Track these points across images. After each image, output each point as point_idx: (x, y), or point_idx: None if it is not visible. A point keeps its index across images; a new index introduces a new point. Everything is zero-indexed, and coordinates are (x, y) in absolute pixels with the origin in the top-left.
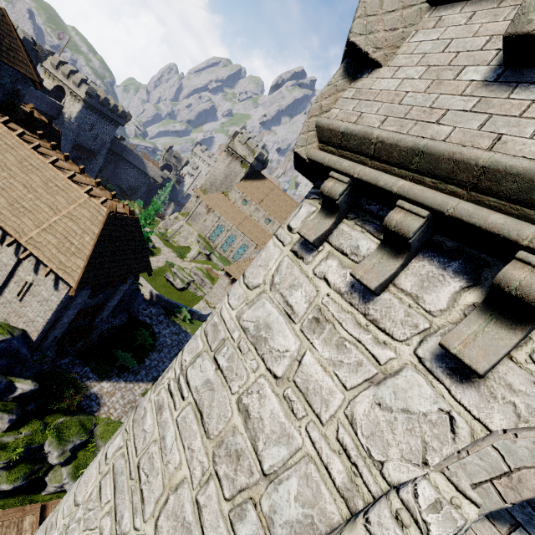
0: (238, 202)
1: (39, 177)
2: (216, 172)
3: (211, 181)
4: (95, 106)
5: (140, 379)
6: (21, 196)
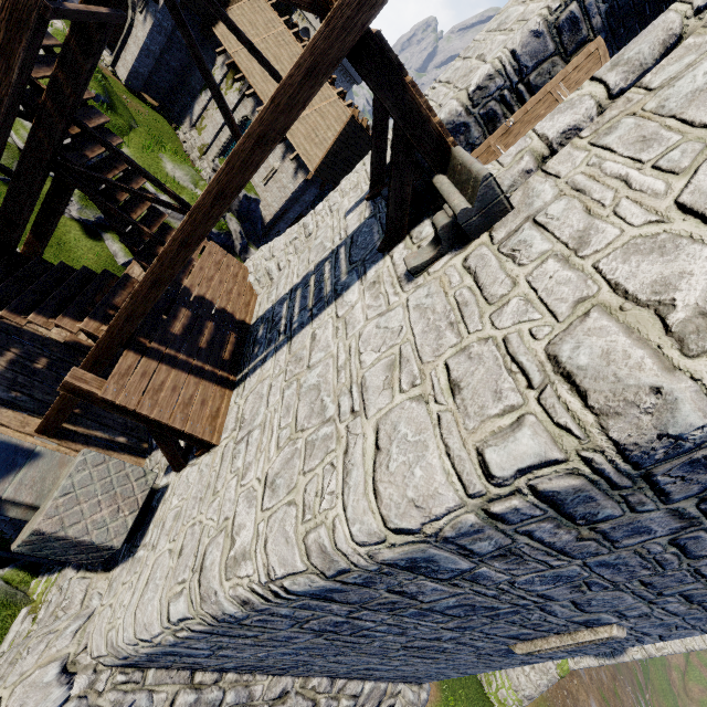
0: None
1: None
2: None
3: None
4: None
5: None
6: None
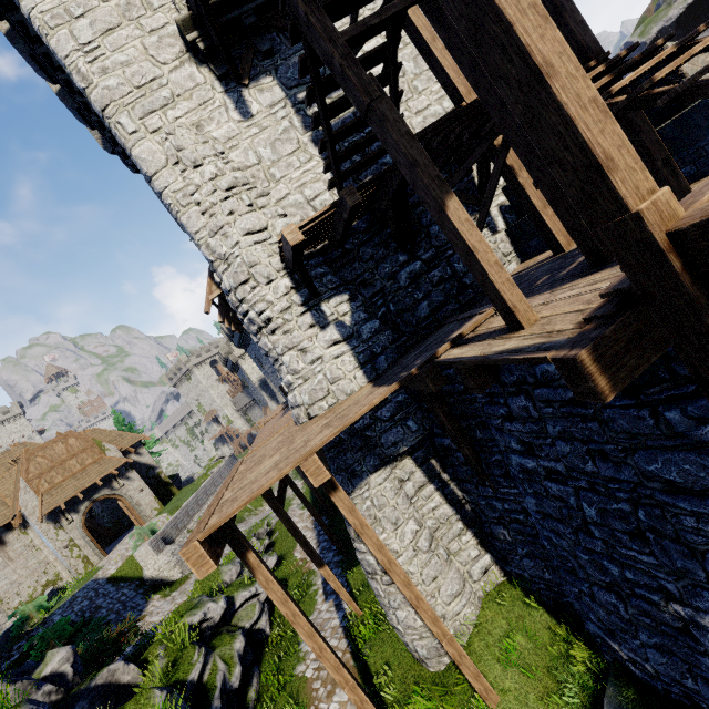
0: None
1: None
2: None
3: None
4: None
5: (138, 613)
6: None
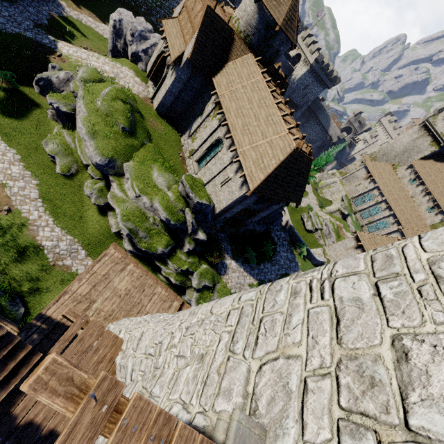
0: (405, 179)
1: (265, 112)
2: (396, 143)
3: (385, 151)
4: (316, 70)
5: (252, 274)
6: (250, 122)
